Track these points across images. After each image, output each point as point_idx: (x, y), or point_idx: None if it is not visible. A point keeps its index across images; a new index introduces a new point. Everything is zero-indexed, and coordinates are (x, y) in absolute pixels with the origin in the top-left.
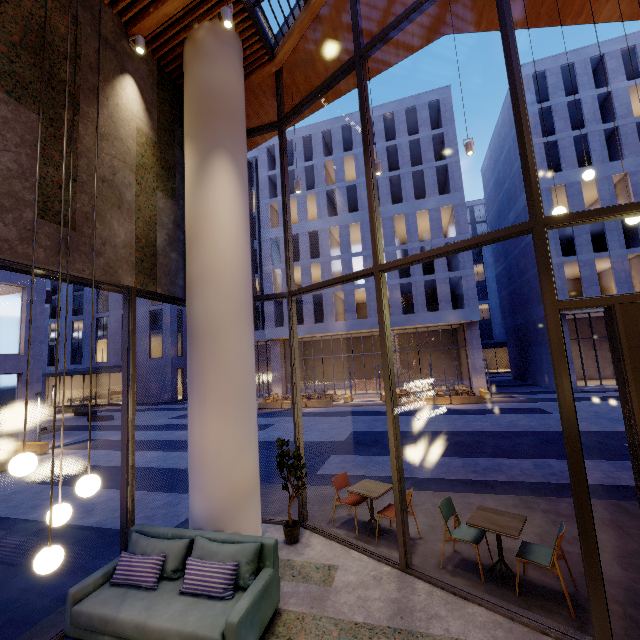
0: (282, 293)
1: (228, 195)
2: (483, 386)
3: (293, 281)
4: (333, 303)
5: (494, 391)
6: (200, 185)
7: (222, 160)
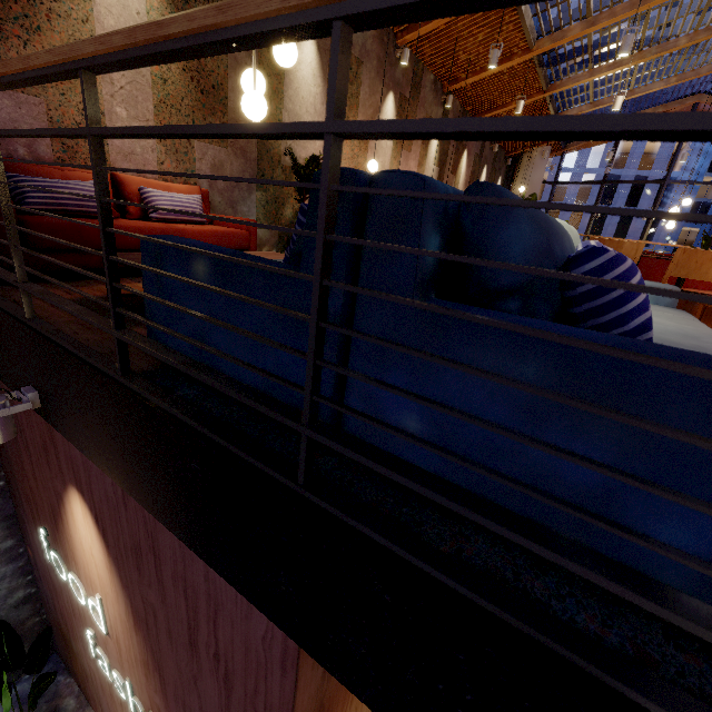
0: None
1: None
2: None
3: None
4: None
5: None
6: None
7: None
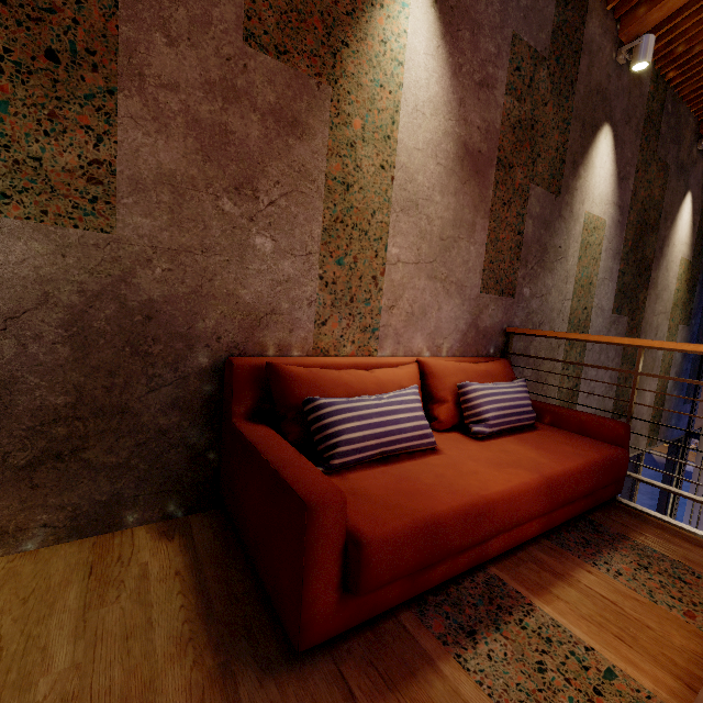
0: None
1: None
2: None
3: None
4: None
5: None
6: None
7: None
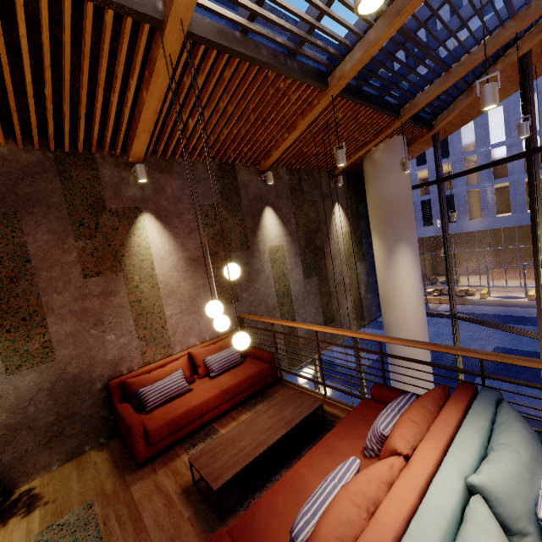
0: (446, 315)
1: (408, 272)
2: None
3: (455, 306)
4: (466, 202)
5: None
6: (389, 268)
7: (402, 249)
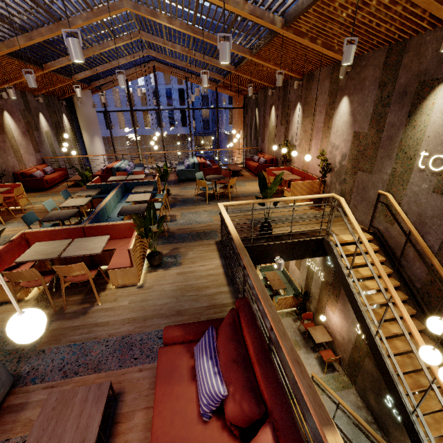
0: None
1: (100, 147)
2: None
3: None
4: (117, 118)
5: None
6: (92, 146)
7: (97, 138)
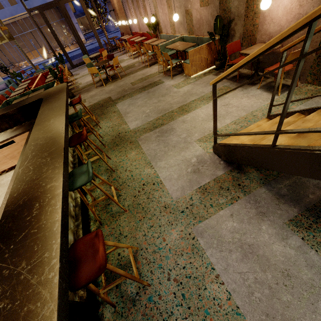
0: None
1: None
2: (83, 38)
3: None
4: None
5: (90, 39)
6: None
7: None
